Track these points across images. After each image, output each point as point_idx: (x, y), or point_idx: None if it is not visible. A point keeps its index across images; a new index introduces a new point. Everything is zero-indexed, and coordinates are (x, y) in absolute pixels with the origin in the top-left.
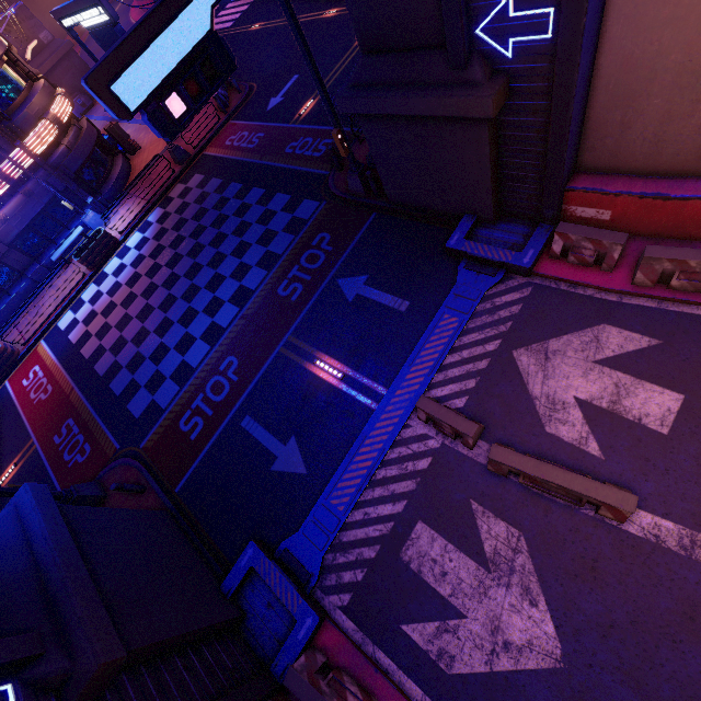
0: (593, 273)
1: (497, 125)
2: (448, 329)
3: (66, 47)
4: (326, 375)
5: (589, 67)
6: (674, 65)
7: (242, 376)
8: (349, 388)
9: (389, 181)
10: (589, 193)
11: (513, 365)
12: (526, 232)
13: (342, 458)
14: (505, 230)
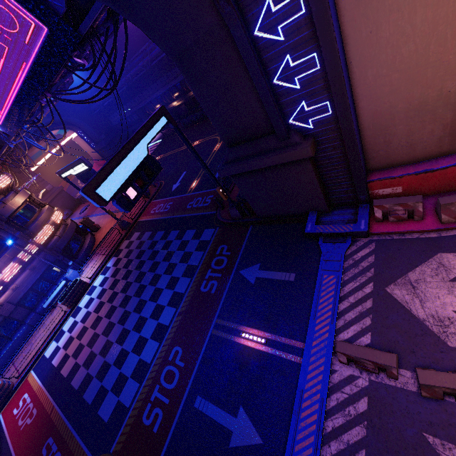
0: (410, 223)
1: (314, 160)
2: (330, 284)
3: (59, 189)
4: (253, 343)
5: (356, 121)
6: (402, 109)
7: (187, 361)
8: (274, 349)
9: (256, 205)
10: (383, 180)
11: (391, 298)
12: (352, 212)
13: (289, 417)
14: (338, 214)
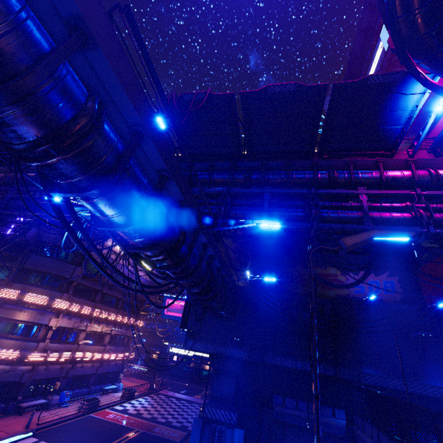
0: None
1: None
2: None
3: None
4: None
5: None
6: None
7: None
8: None
9: None
10: None
11: None
12: None
13: None
14: None
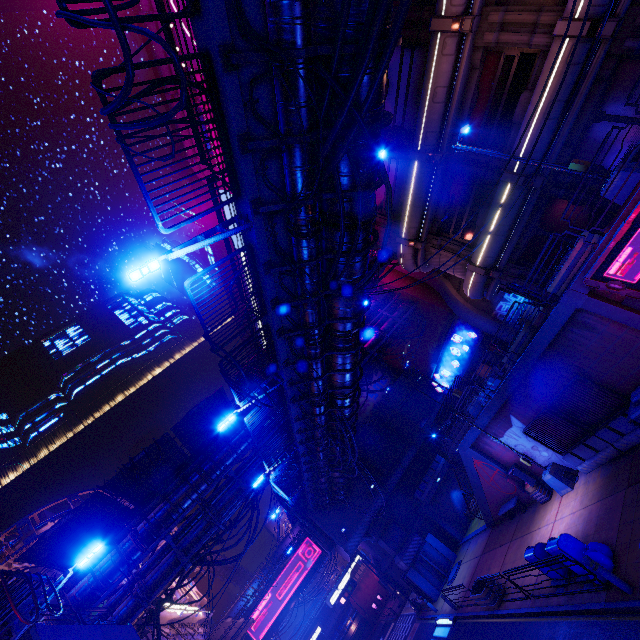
0: None
1: None
2: None
3: None
4: None
5: None
6: None
7: None
8: None
9: None
10: None
11: None
12: None
13: None
14: None
